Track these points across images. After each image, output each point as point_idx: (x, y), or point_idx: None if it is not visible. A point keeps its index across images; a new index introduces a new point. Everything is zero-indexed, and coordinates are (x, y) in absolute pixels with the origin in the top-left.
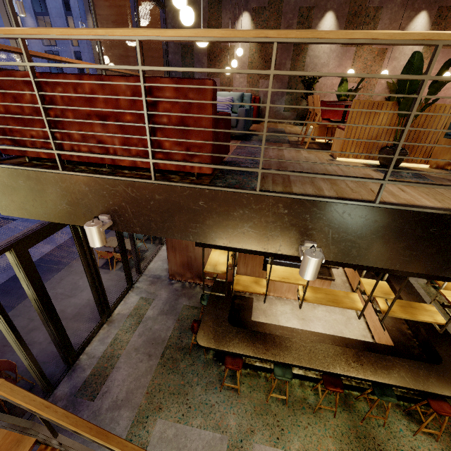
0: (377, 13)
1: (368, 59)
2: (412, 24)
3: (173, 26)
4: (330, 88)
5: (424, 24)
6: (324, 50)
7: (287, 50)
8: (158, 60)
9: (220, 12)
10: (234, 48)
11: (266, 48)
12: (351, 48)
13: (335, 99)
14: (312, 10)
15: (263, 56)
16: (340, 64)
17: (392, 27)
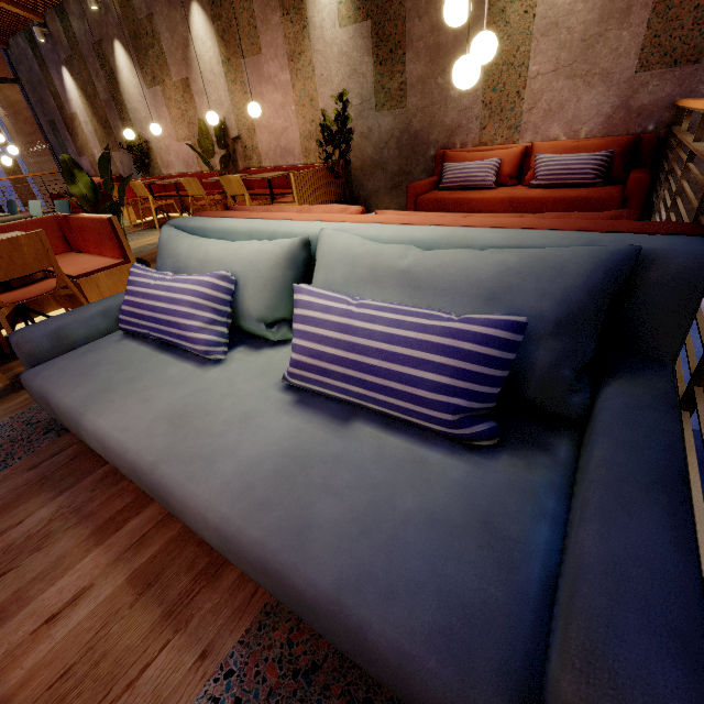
0: (153, 25)
1: (179, 100)
2: (193, 28)
3: (34, 101)
4: (168, 153)
5: (205, 23)
6: (138, 98)
7: (112, 107)
8: (46, 144)
9: (50, 73)
10: (78, 115)
11: (97, 110)
12: (157, 88)
13: (179, 168)
14: (102, 44)
15: (100, 120)
16: (160, 115)
17: (176, 41)
